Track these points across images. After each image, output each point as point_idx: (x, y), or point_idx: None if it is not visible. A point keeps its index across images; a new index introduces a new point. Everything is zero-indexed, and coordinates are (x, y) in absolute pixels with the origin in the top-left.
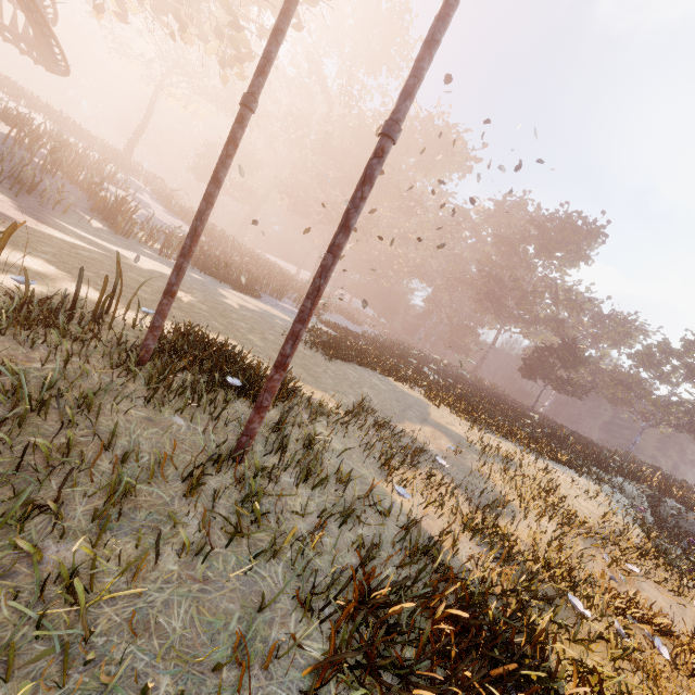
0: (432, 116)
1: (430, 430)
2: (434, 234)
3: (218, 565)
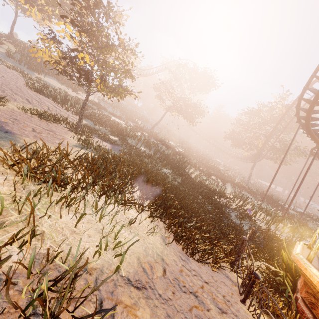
0: None
1: None
2: None
3: None
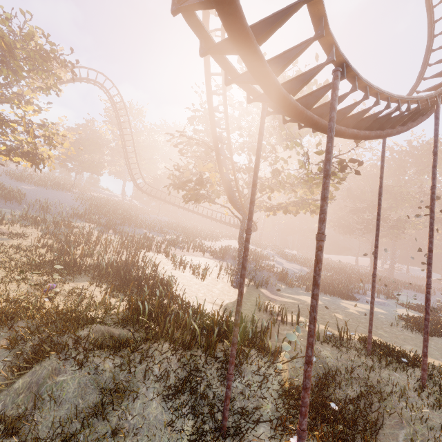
0: (412, 145)
1: None
2: None
3: (439, 414)
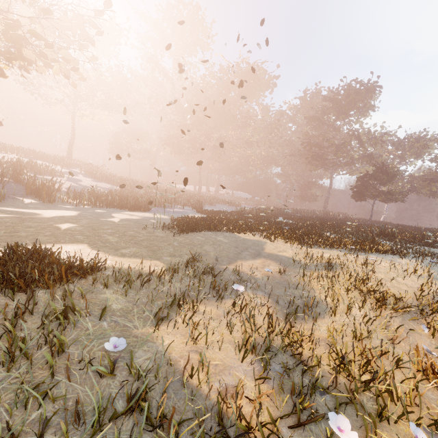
0: (237, 63)
1: (261, 261)
2: (266, 132)
3: None
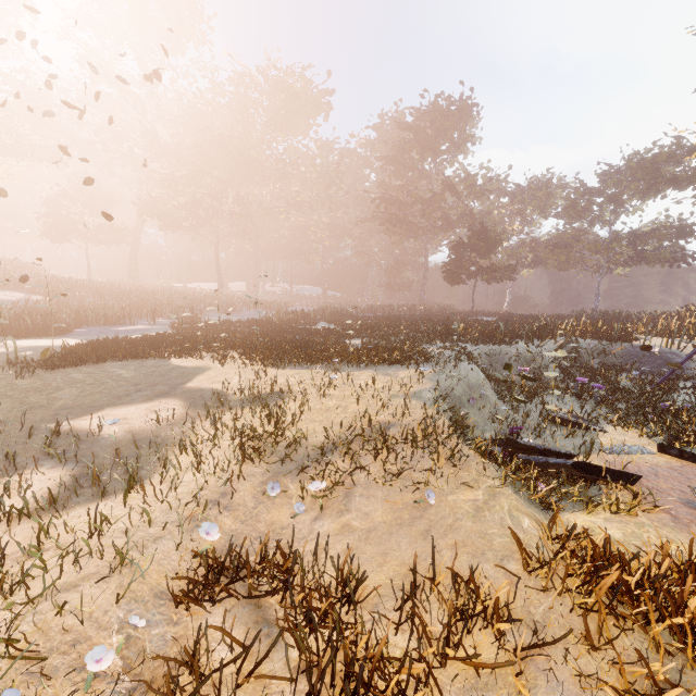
0: (256, 67)
1: (155, 404)
2: (322, 186)
3: None
